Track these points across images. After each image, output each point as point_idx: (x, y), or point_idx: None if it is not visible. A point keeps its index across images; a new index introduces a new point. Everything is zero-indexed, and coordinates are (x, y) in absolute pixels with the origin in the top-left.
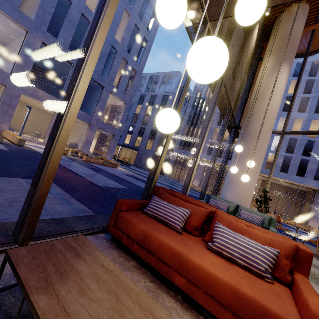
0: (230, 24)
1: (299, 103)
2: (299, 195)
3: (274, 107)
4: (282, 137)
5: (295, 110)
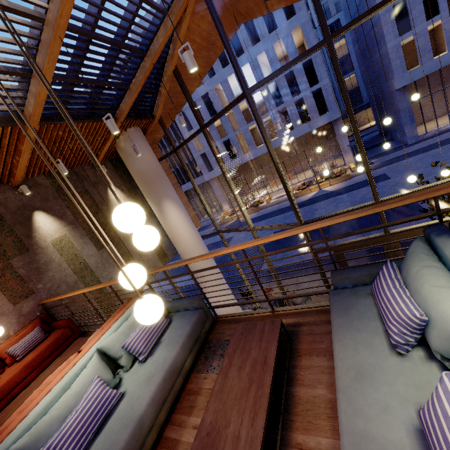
0: (92, 294)
1: (246, 32)
2: (325, 128)
3: (189, 241)
4: (221, 235)
5: (249, 45)
